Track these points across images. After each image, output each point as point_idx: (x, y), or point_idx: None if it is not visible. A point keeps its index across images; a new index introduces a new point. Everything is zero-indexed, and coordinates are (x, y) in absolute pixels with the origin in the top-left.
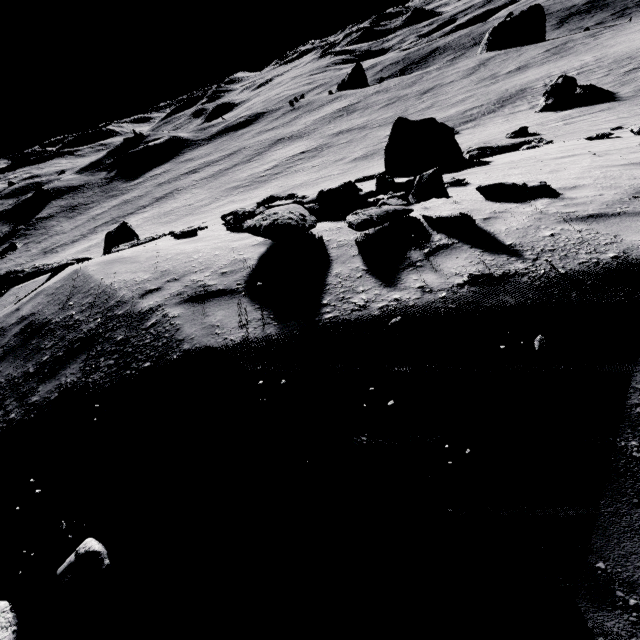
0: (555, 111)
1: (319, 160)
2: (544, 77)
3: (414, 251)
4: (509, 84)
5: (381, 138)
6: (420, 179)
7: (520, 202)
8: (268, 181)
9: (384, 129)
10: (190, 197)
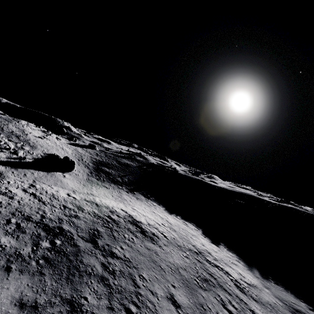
0: None
1: None
2: None
3: None
4: None
5: None
6: None
7: None
8: None
9: None
10: None
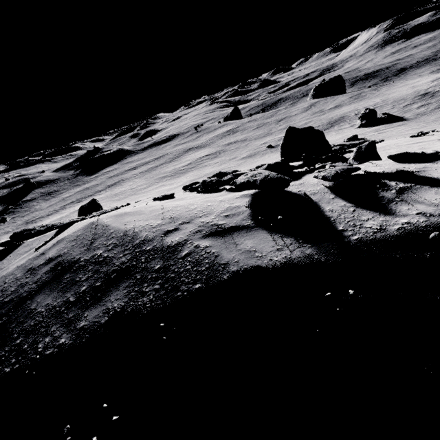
0: (368, 127)
1: (219, 159)
2: (353, 110)
3: (383, 192)
4: (332, 114)
5: (258, 145)
6: (359, 148)
7: (429, 162)
8: (186, 172)
9: (259, 140)
10: (132, 184)
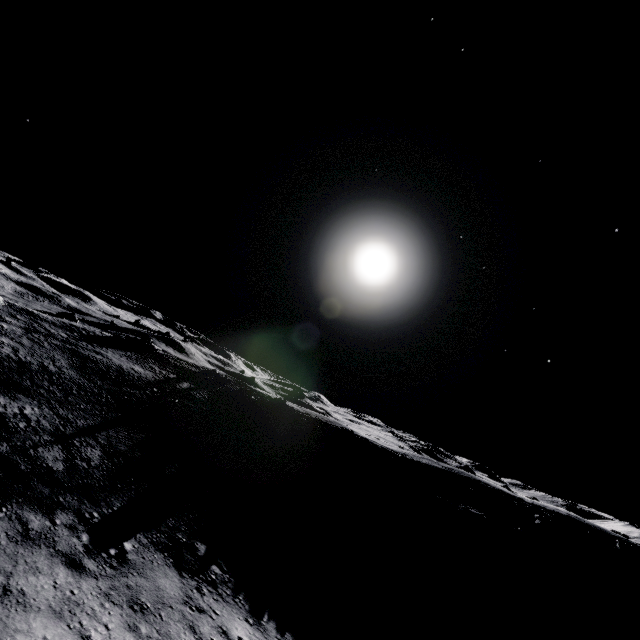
0: None
1: None
2: None
3: None
4: None
5: None
6: None
7: None
8: None
9: None
10: None
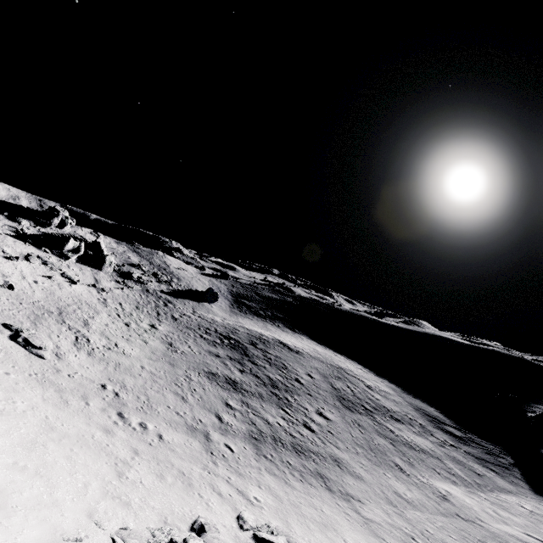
0: None
1: None
2: None
3: None
4: None
5: None
6: None
7: None
8: None
9: None
10: None
